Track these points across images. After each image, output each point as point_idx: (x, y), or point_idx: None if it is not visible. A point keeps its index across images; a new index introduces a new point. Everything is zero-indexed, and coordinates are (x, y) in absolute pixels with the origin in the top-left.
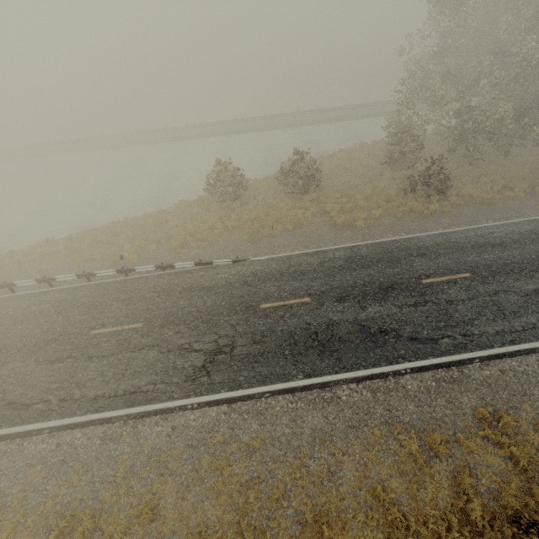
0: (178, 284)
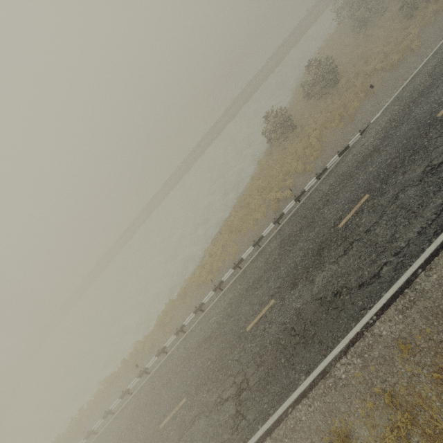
0: (346, 170)
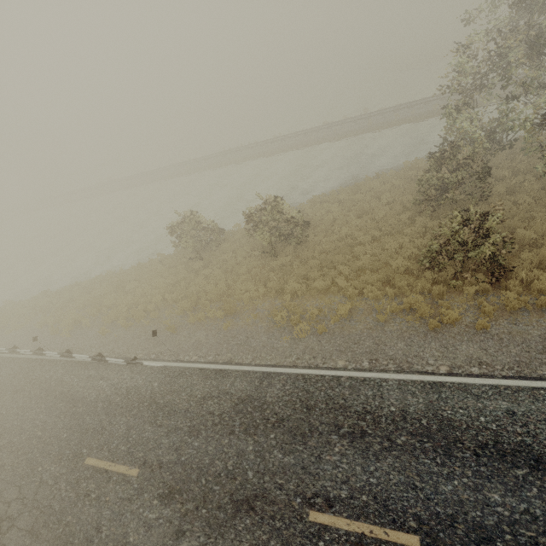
0: (64, 383)
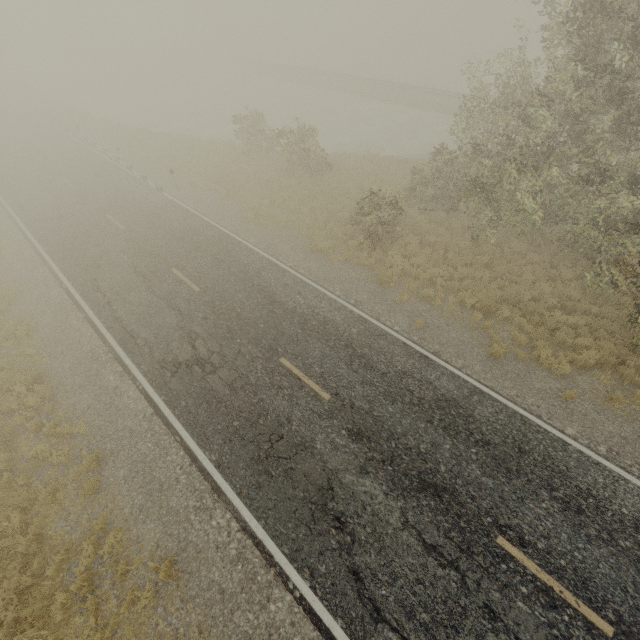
0: (120, 182)
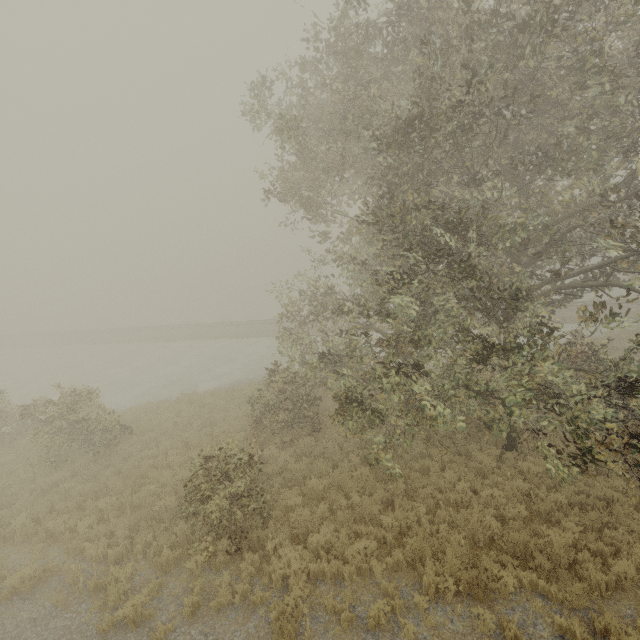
0: None
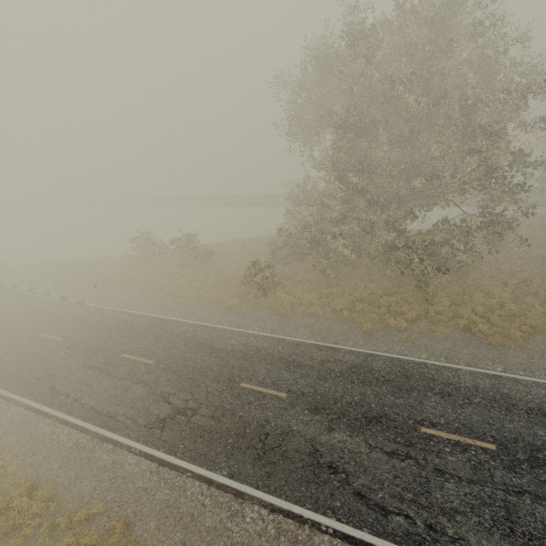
0: (40, 307)
